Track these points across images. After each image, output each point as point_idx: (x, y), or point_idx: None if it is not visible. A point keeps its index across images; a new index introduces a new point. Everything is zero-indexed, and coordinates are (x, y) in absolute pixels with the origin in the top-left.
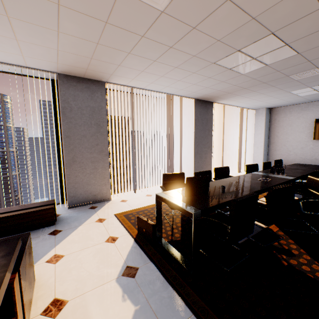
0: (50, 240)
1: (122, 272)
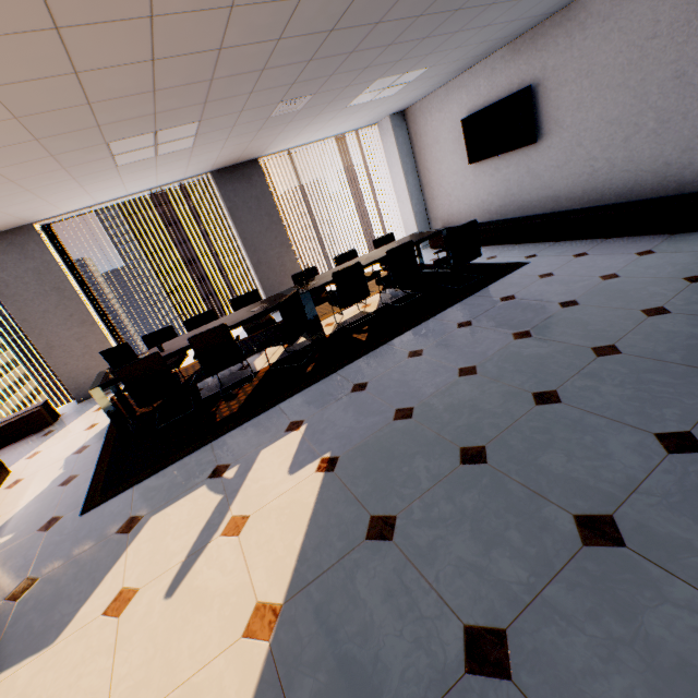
0: (39, 442)
1: (76, 452)
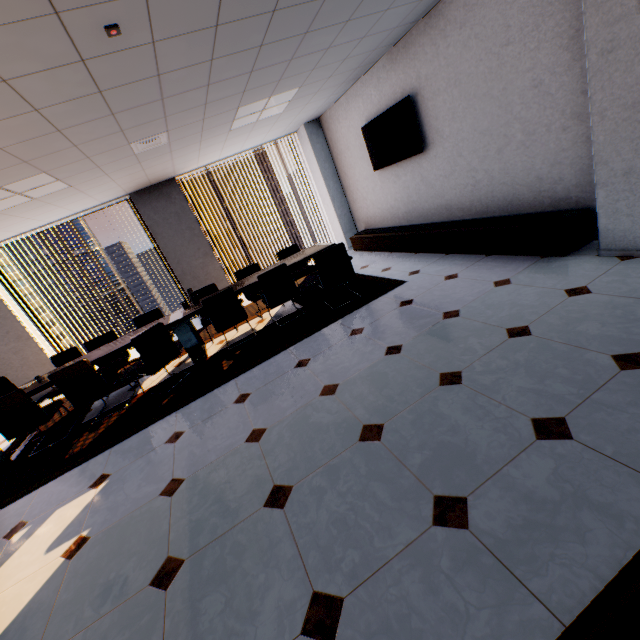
0: None
1: None
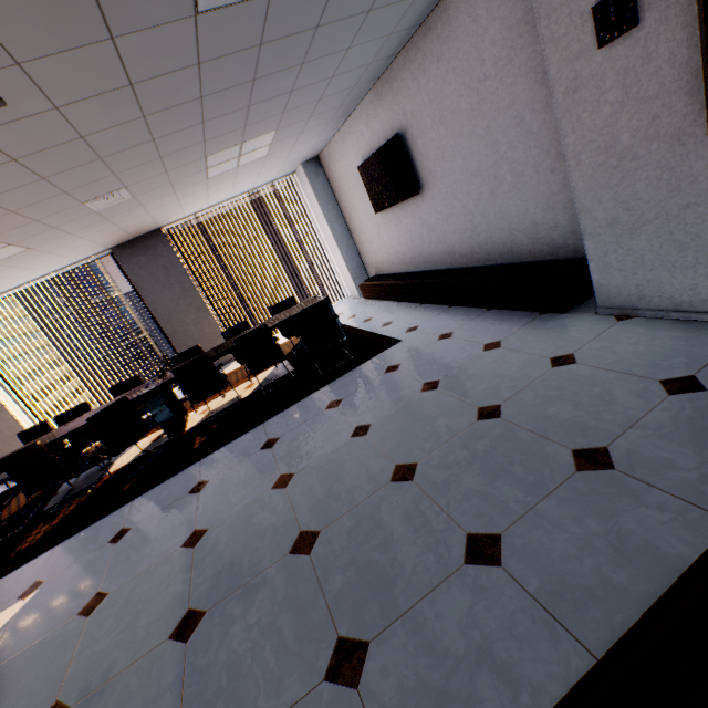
0: None
1: None
